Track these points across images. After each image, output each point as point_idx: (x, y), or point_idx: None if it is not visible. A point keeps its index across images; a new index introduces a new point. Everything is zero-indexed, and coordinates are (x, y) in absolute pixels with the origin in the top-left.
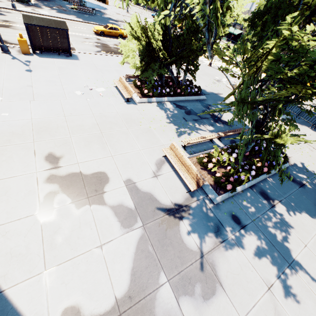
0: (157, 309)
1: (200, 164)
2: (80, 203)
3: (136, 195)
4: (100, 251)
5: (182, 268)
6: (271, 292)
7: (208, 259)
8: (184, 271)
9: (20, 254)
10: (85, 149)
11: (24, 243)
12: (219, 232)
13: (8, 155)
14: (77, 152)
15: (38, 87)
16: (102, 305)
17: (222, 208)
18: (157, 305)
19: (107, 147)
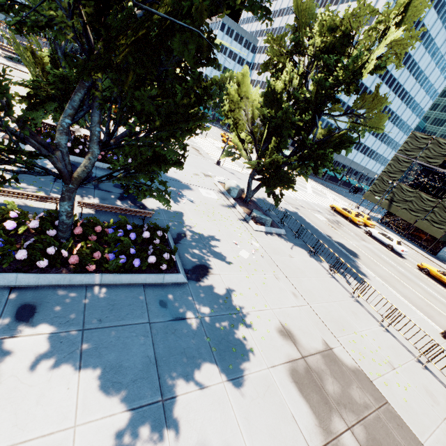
0: None
1: None
2: None
3: None
4: None
5: None
6: None
7: None
8: None
9: None
10: None
11: None
12: None
13: None
14: None
15: None
16: None
17: None
18: None
19: None
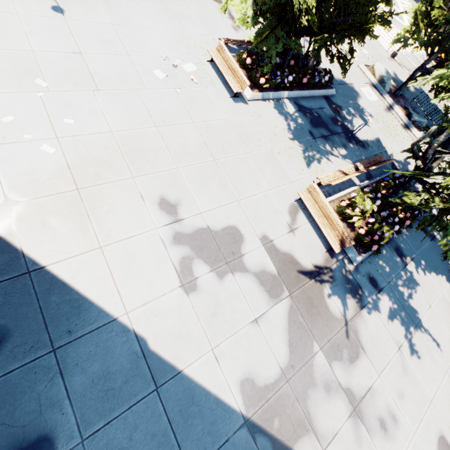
0: (315, 374)
1: (342, 215)
2: (221, 270)
3: (276, 258)
4: (256, 325)
5: (330, 336)
6: (401, 351)
7: (351, 326)
8: (332, 339)
9: (182, 333)
10: (203, 190)
11: (181, 322)
12: (359, 298)
13: (110, 201)
14: (194, 195)
15: (92, 57)
16: (271, 375)
17: (361, 270)
18: (314, 370)
19: (228, 186)
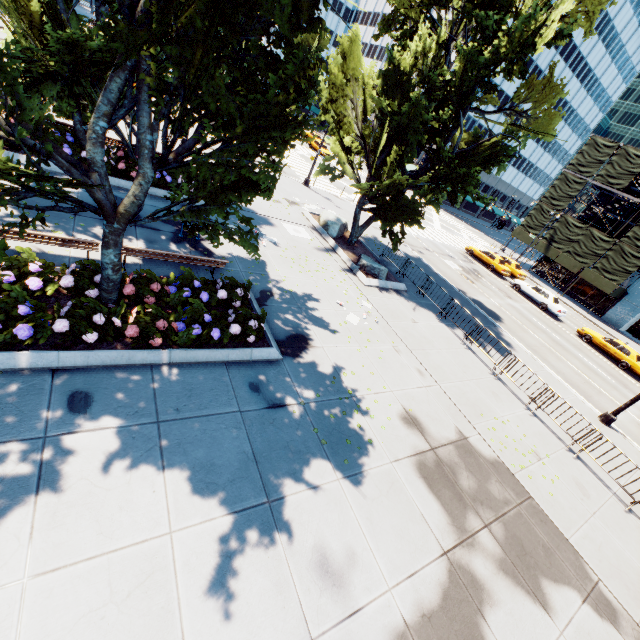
0: None
1: None
2: None
3: None
4: None
5: None
6: None
7: None
8: None
9: None
10: None
11: None
12: None
13: None
14: None
15: None
16: None
17: None
18: None
19: None
